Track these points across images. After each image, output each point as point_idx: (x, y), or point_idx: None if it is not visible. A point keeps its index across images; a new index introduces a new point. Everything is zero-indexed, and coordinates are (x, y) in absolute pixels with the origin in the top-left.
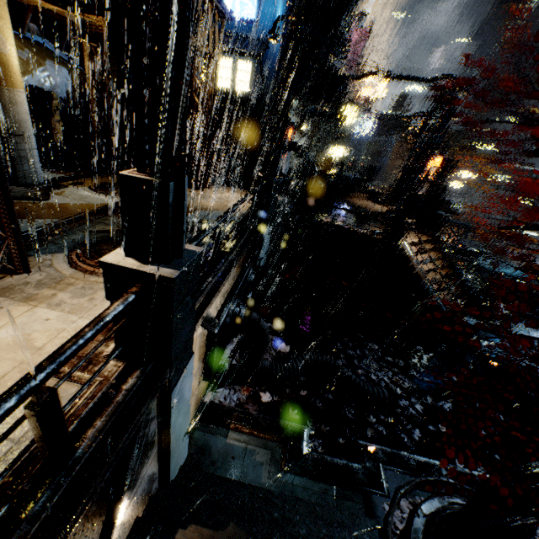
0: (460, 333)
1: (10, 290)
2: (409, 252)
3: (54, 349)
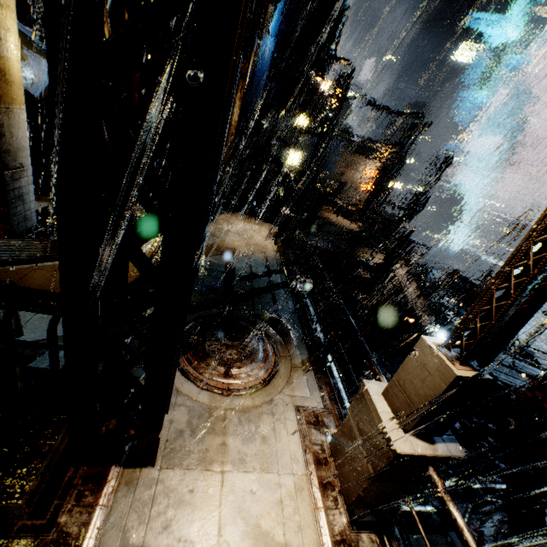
0: None
1: (174, 454)
2: (400, 280)
3: (300, 540)
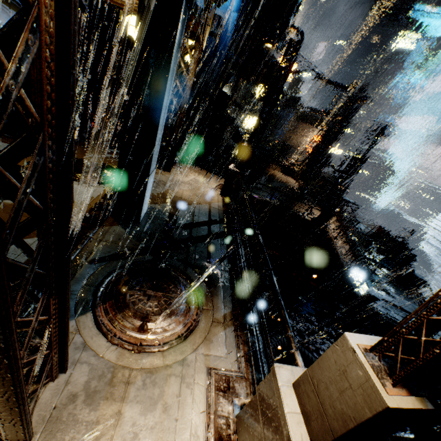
0: (364, 300)
1: (58, 425)
2: (331, 234)
3: None
